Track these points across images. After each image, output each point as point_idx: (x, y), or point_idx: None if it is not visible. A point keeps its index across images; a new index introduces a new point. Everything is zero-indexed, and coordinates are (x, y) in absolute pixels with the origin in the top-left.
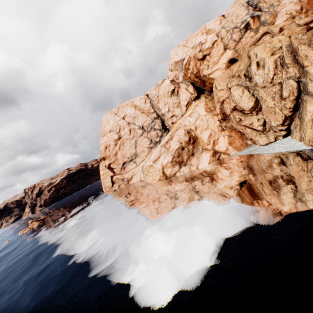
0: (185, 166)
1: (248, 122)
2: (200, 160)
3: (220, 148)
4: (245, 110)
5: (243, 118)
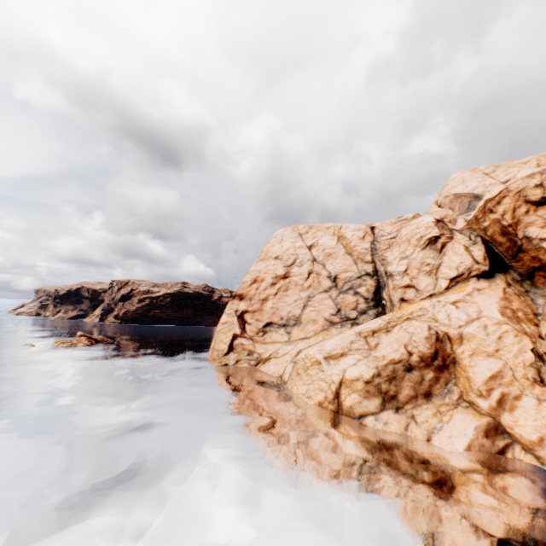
0: (395, 412)
1: None
2: (445, 424)
3: (518, 428)
4: None
5: None
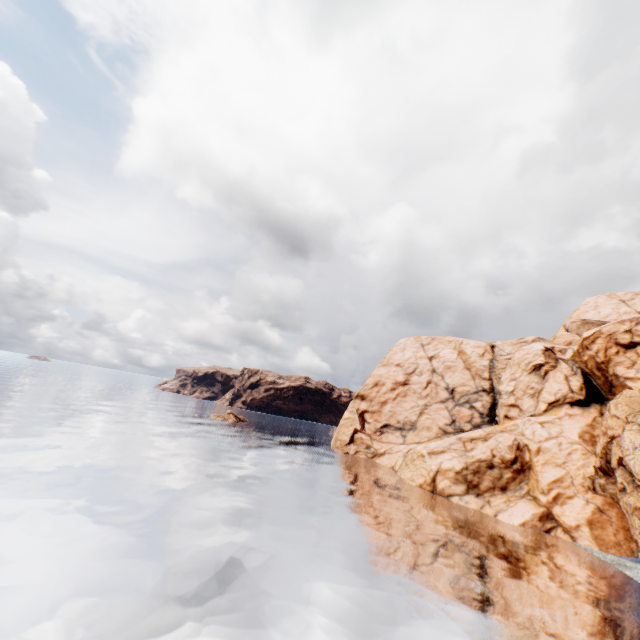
0: (476, 496)
1: (633, 503)
2: (509, 507)
3: (563, 517)
4: (634, 475)
5: (629, 489)
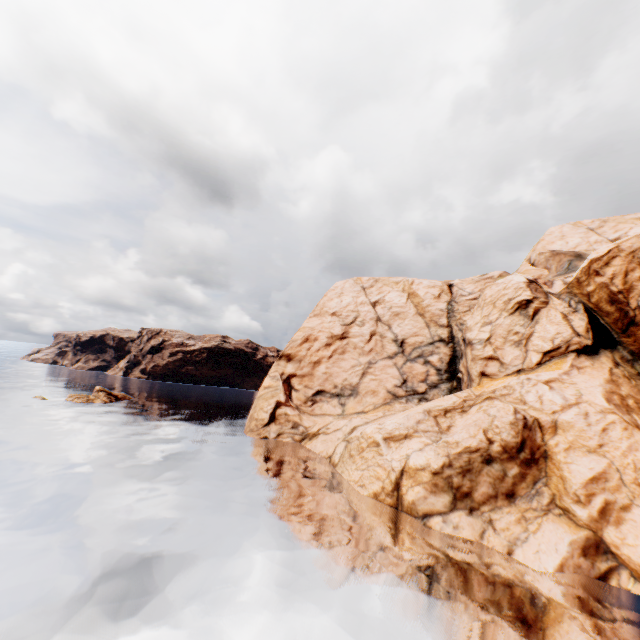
0: (469, 513)
1: None
2: (531, 534)
3: (626, 548)
4: None
5: None
